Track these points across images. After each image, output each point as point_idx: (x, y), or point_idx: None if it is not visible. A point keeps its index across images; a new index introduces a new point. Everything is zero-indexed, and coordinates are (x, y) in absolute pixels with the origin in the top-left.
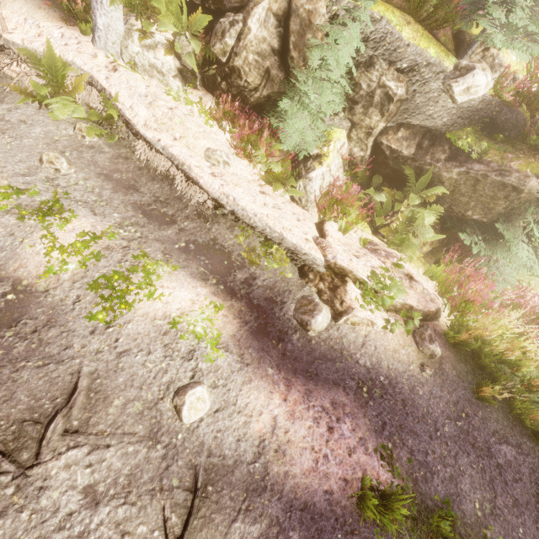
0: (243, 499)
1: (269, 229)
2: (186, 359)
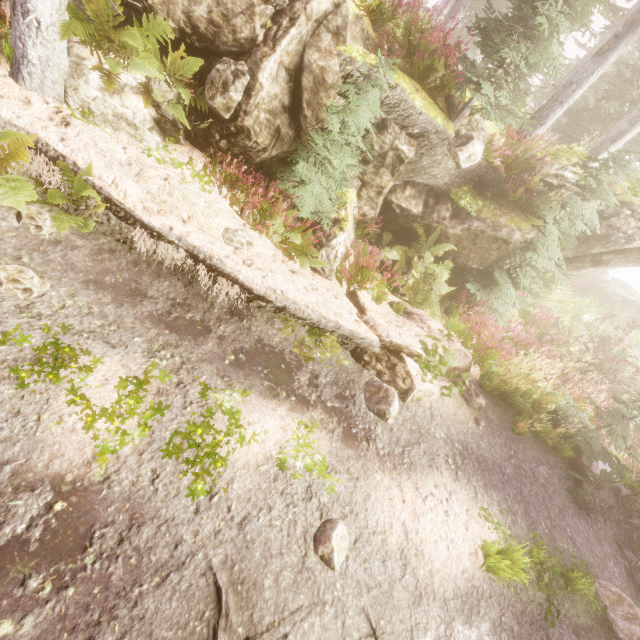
0: (410, 616)
1: (324, 319)
2: (307, 499)
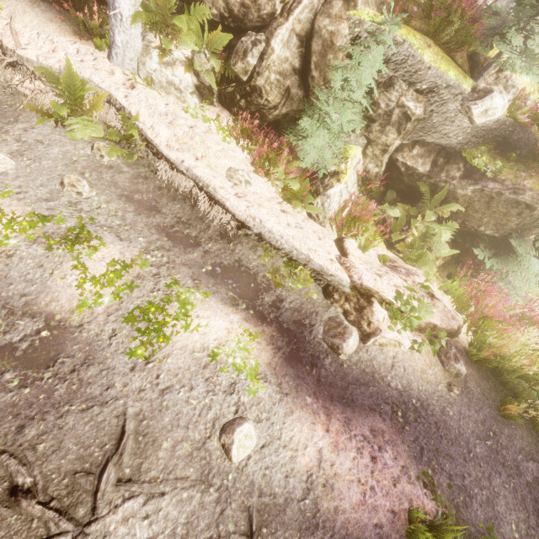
0: None
1: (295, 251)
2: (228, 392)
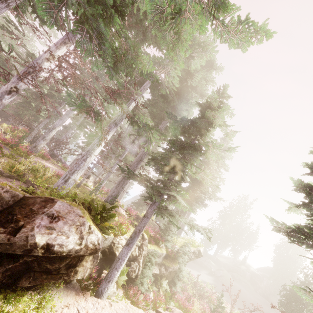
0: None
1: None
2: None
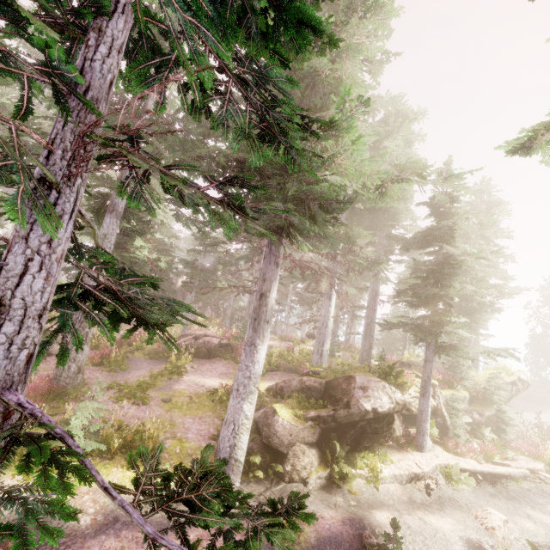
0: None
1: (519, 473)
2: None
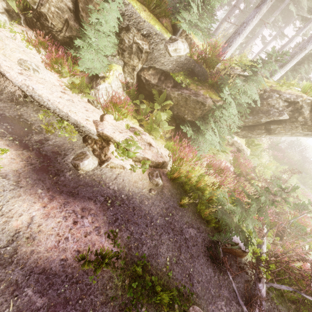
0: None
1: (58, 110)
2: None
